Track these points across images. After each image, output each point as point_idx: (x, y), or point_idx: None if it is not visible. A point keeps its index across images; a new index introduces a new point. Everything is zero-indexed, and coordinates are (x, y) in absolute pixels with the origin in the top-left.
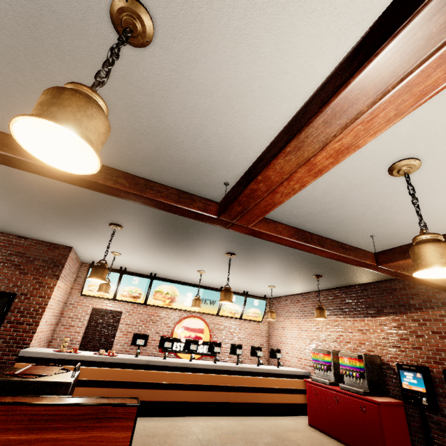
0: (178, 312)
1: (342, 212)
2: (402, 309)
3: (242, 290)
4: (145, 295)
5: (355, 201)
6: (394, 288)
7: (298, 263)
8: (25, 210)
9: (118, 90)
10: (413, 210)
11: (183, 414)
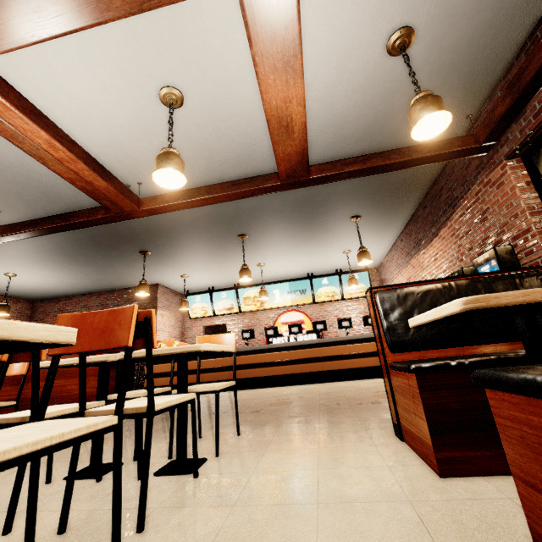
0: (274, 311)
1: (222, 153)
2: (451, 210)
3: (333, 269)
4: (237, 305)
5: (208, 140)
6: (440, 188)
7: (307, 215)
8: (98, 266)
9: (14, 174)
10: (258, 112)
11: (272, 386)
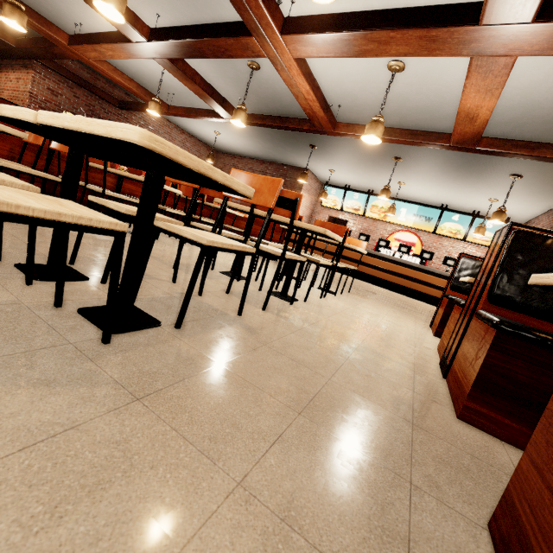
0: (393, 226)
1: (415, 103)
2: None
3: (471, 209)
4: (363, 209)
5: (408, 93)
6: None
7: (466, 160)
8: (274, 145)
9: (264, 83)
10: (460, 86)
11: (366, 281)
